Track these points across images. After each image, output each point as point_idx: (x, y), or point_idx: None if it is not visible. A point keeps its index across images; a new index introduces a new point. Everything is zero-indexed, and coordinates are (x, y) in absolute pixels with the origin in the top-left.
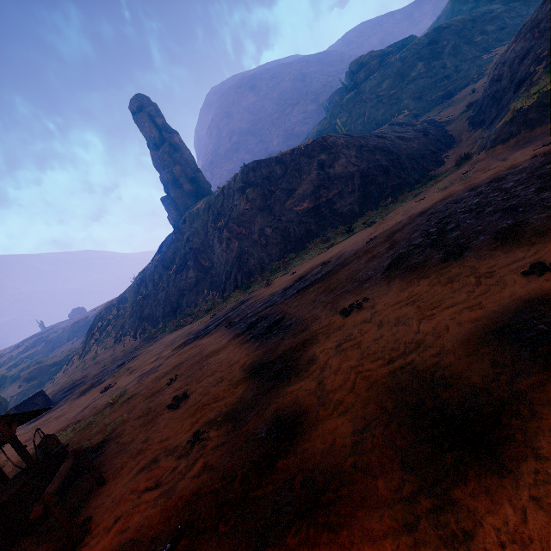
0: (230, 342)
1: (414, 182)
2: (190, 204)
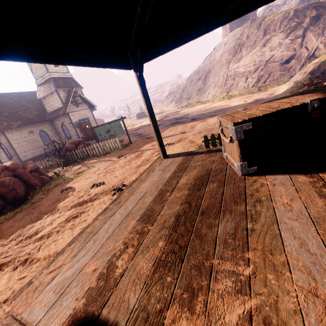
0: None
1: (291, 76)
2: (234, 28)
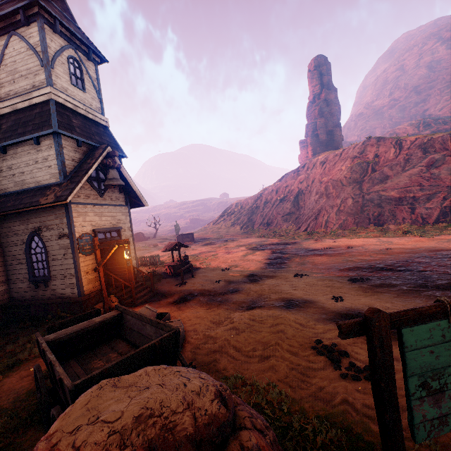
0: (261, 260)
1: None
2: (318, 151)
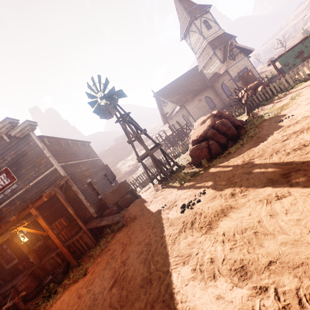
0: None
1: None
2: None
